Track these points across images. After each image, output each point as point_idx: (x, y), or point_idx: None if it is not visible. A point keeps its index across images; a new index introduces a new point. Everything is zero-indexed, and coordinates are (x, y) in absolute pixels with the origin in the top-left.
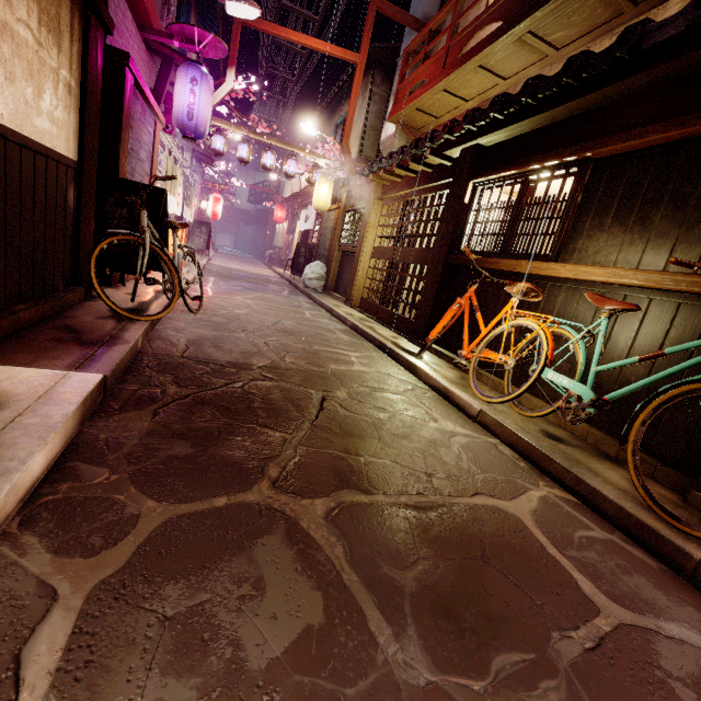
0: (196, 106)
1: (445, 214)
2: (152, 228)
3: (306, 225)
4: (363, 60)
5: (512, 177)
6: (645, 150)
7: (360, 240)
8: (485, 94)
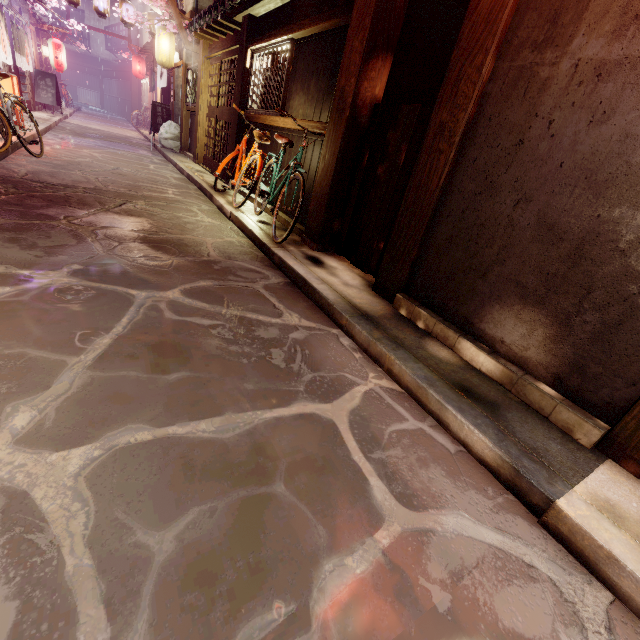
0: None
1: (237, 76)
2: None
3: (161, 82)
4: None
5: (267, 48)
6: (310, 37)
7: (198, 99)
8: None
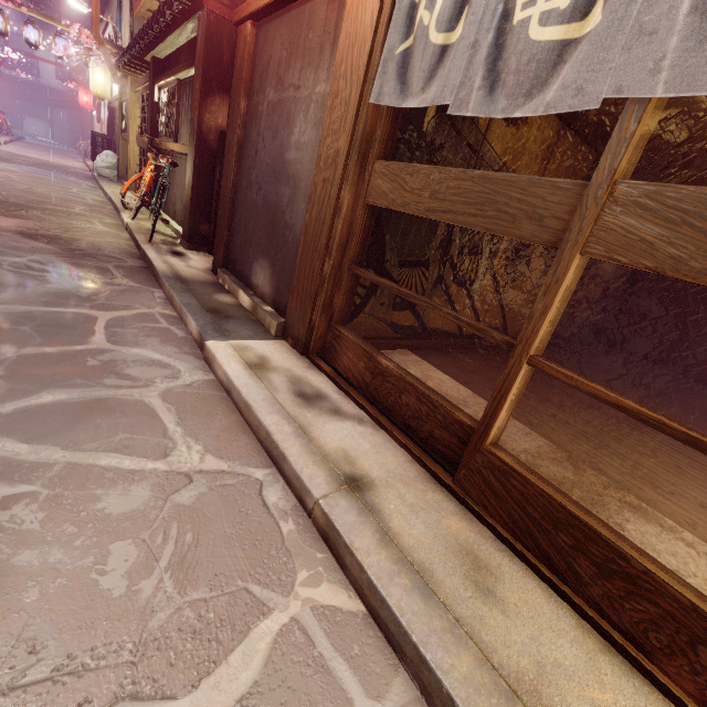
0: None
1: (148, 109)
2: None
3: (104, 113)
4: None
5: (167, 86)
6: (188, 79)
7: (128, 130)
8: None
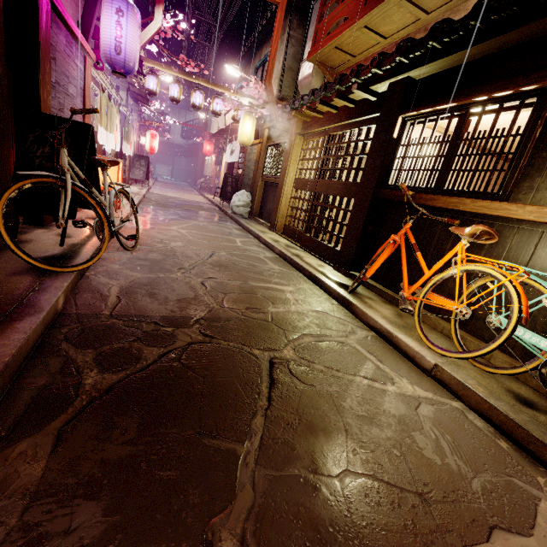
0: (123, 39)
1: (372, 148)
2: (75, 167)
3: (231, 157)
4: (283, 0)
5: (449, 111)
6: None
7: (283, 172)
8: (405, 30)
